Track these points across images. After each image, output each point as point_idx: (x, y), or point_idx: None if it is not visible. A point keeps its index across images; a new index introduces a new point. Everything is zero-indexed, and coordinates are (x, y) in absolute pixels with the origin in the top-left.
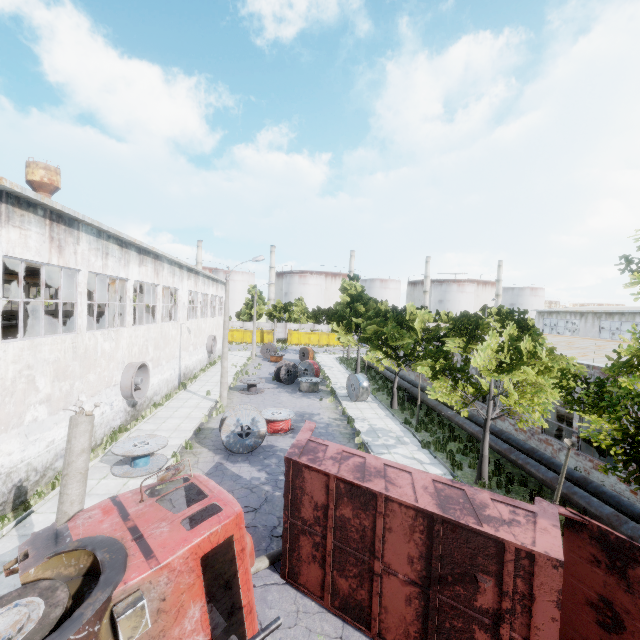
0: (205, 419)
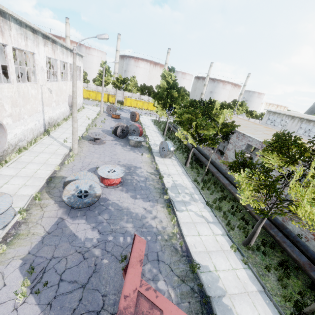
0: (57, 168)
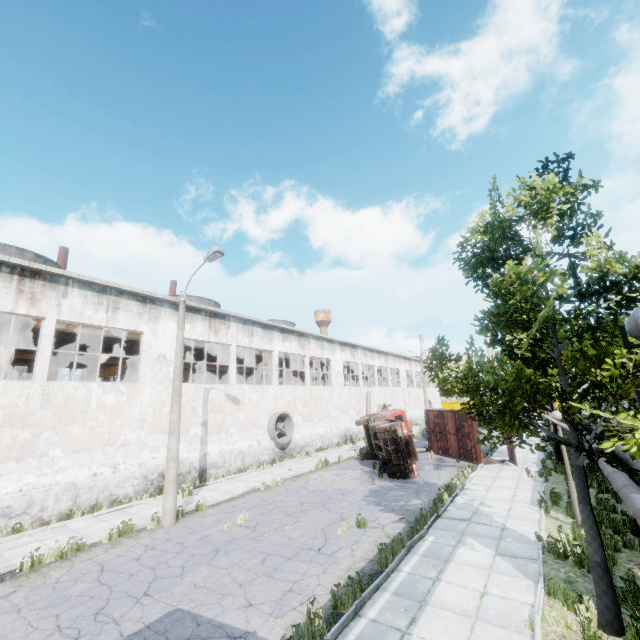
0: (417, 433)
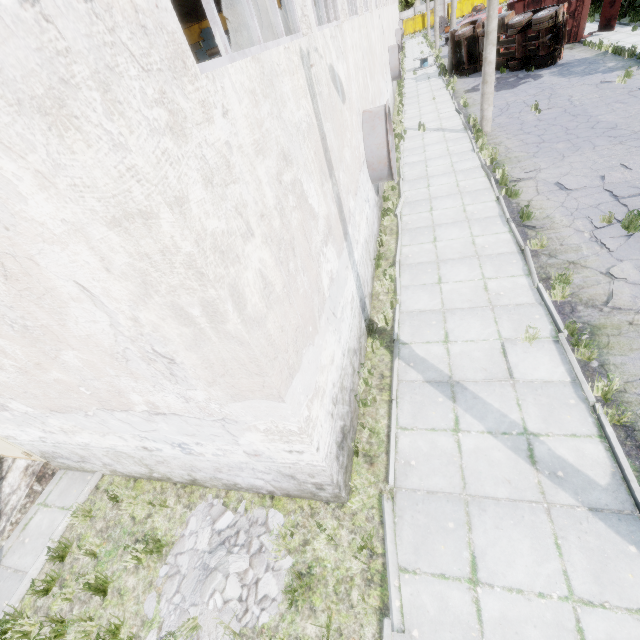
0: (435, 55)
